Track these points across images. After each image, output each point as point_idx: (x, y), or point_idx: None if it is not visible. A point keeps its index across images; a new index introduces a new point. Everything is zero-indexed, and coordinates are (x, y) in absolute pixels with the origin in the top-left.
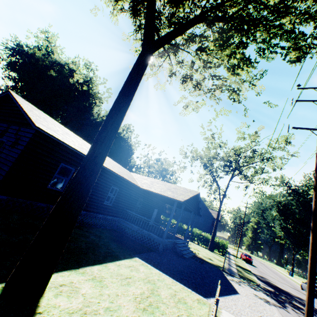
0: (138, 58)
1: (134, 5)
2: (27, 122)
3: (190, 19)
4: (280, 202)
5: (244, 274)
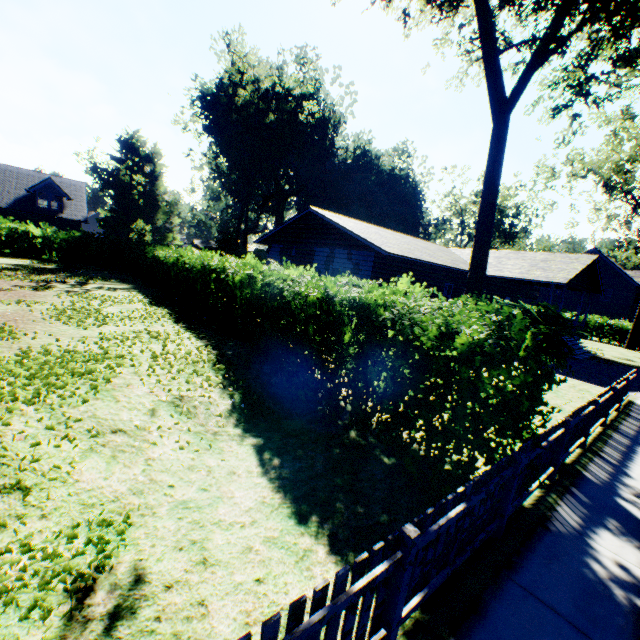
0: (492, 144)
1: (442, 4)
2: (356, 244)
3: (563, 38)
4: None
5: None
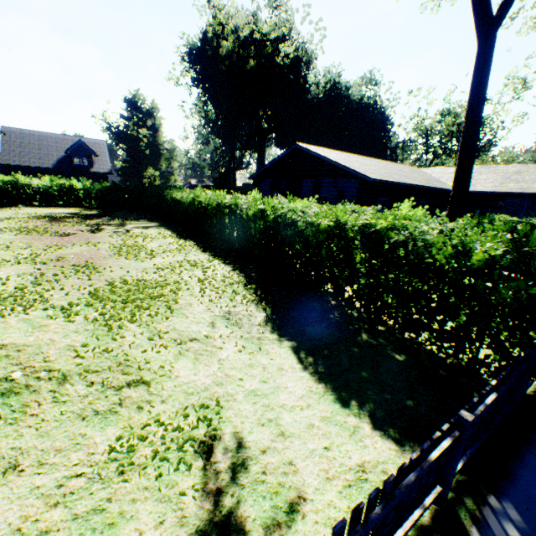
0: (478, 65)
1: None
2: (340, 173)
3: None
4: None
5: None
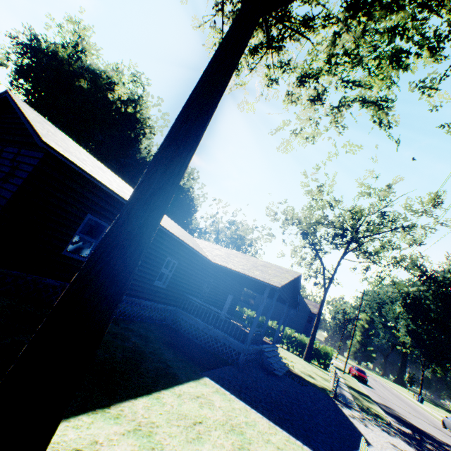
0: (236, 19)
1: None
2: (32, 141)
3: None
4: (409, 294)
5: (364, 404)
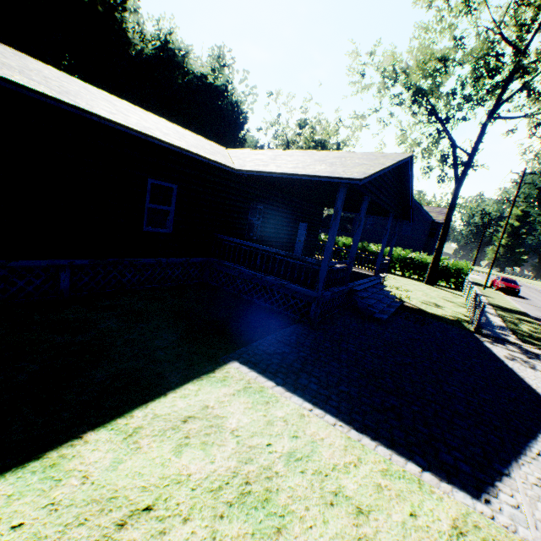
0: None
1: None
2: None
3: None
4: None
5: (524, 328)
